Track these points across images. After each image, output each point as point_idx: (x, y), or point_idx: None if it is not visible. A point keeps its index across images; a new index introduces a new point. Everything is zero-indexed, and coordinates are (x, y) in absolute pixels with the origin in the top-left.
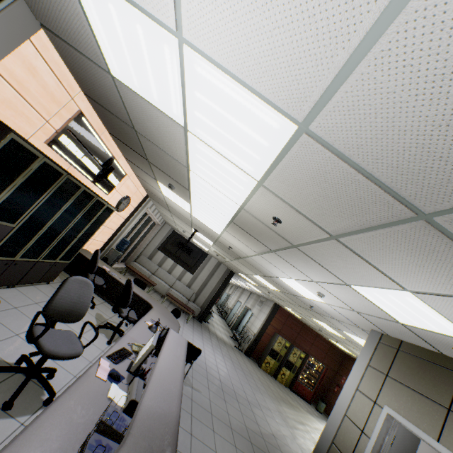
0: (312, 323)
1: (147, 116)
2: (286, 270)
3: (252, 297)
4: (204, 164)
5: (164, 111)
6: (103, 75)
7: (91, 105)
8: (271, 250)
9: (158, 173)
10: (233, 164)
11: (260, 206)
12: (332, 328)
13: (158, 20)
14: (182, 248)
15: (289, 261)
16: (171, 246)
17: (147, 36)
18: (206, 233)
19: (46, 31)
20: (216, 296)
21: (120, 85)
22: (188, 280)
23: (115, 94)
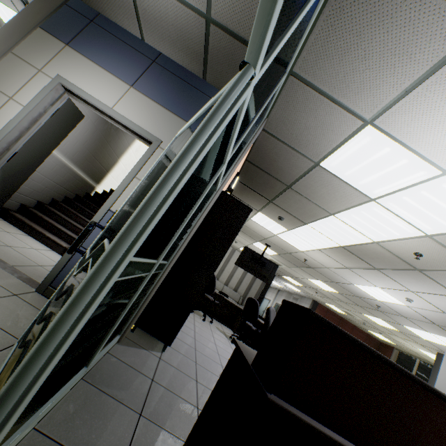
0: (358, 317)
1: (327, 186)
2: (376, 281)
3: (282, 294)
4: (364, 217)
5: (359, 189)
6: (304, 162)
7: (243, 166)
8: (374, 268)
9: (272, 209)
10: (407, 222)
11: (406, 245)
12: (387, 323)
13: (433, 163)
14: (256, 261)
15: (393, 277)
16: (246, 261)
17: (408, 165)
18: (276, 247)
19: (264, 133)
20: (260, 298)
21: (320, 169)
22: (234, 285)
23: (300, 170)
